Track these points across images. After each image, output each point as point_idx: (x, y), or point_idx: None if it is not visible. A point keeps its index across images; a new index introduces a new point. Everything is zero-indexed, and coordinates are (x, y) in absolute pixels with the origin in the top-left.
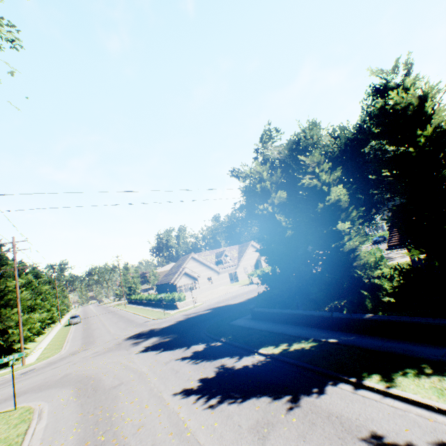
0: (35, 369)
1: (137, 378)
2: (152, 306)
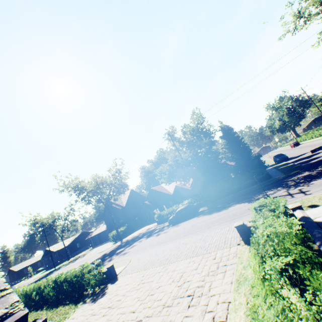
0: None
1: None
2: None
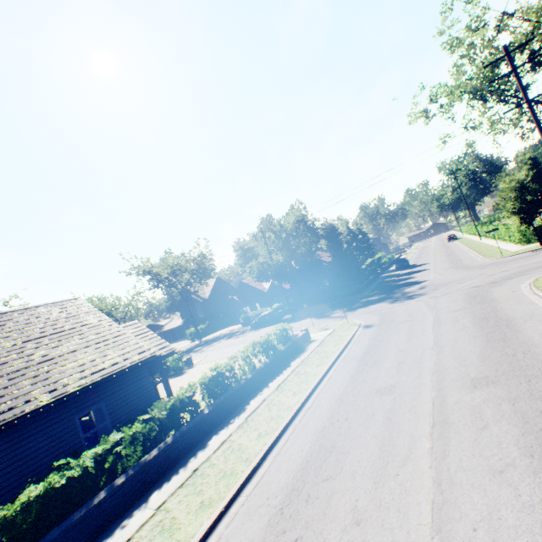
0: (541, 268)
1: (437, 271)
2: (183, 460)
